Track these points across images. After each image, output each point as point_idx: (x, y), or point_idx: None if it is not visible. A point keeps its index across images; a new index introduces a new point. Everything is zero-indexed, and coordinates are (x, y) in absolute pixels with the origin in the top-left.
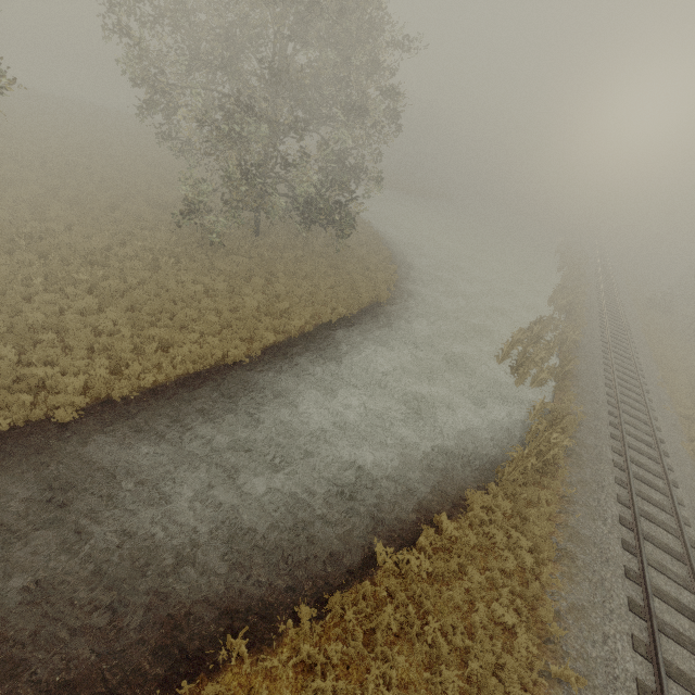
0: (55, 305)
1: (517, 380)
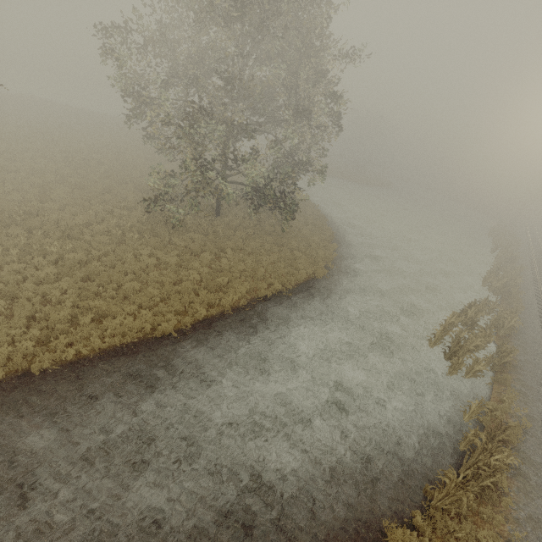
0: (20, 274)
1: (450, 369)
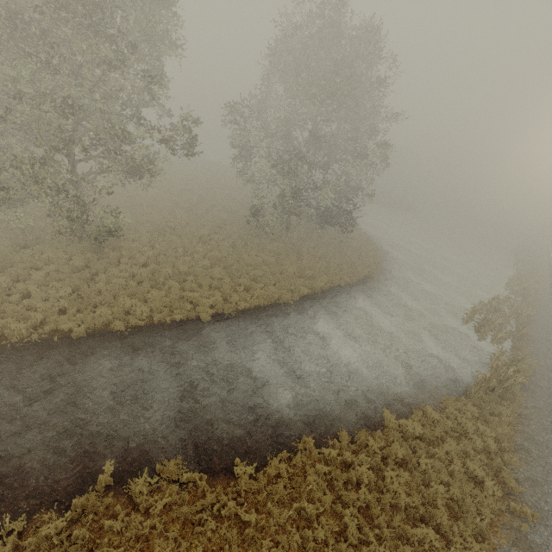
0: (190, 263)
1: (479, 337)
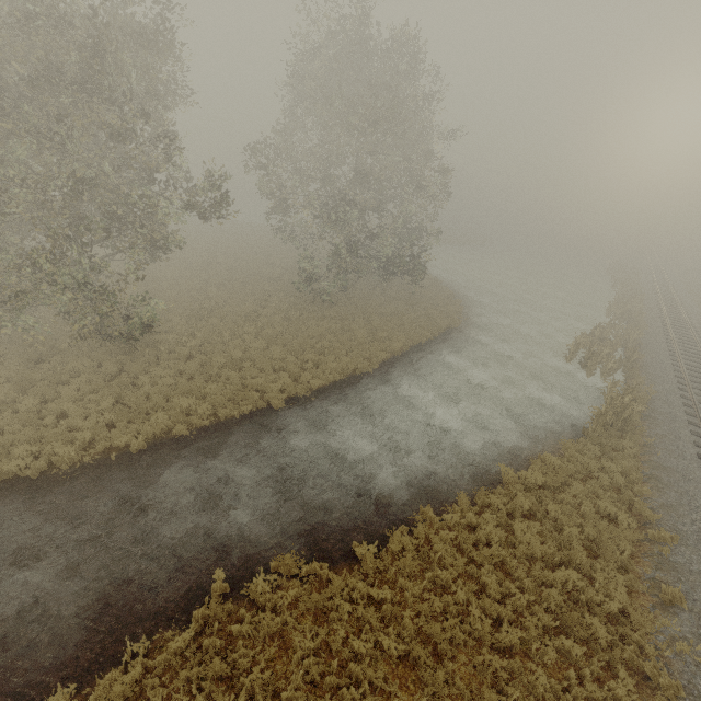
0: (242, 347)
1: (587, 372)
